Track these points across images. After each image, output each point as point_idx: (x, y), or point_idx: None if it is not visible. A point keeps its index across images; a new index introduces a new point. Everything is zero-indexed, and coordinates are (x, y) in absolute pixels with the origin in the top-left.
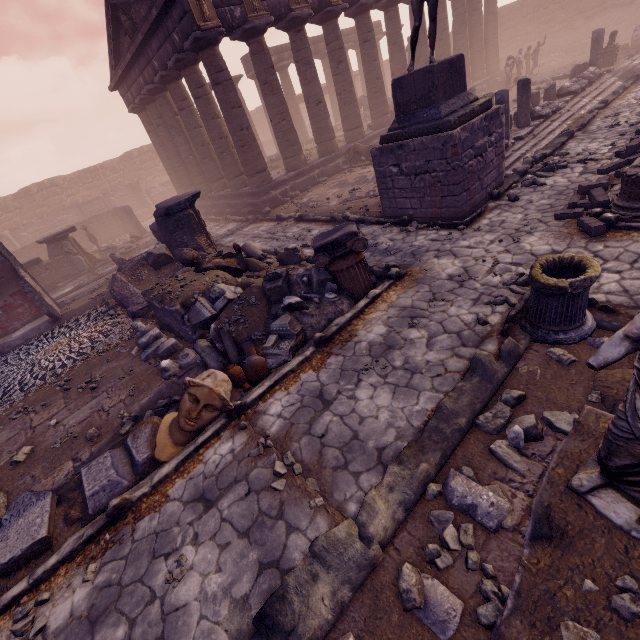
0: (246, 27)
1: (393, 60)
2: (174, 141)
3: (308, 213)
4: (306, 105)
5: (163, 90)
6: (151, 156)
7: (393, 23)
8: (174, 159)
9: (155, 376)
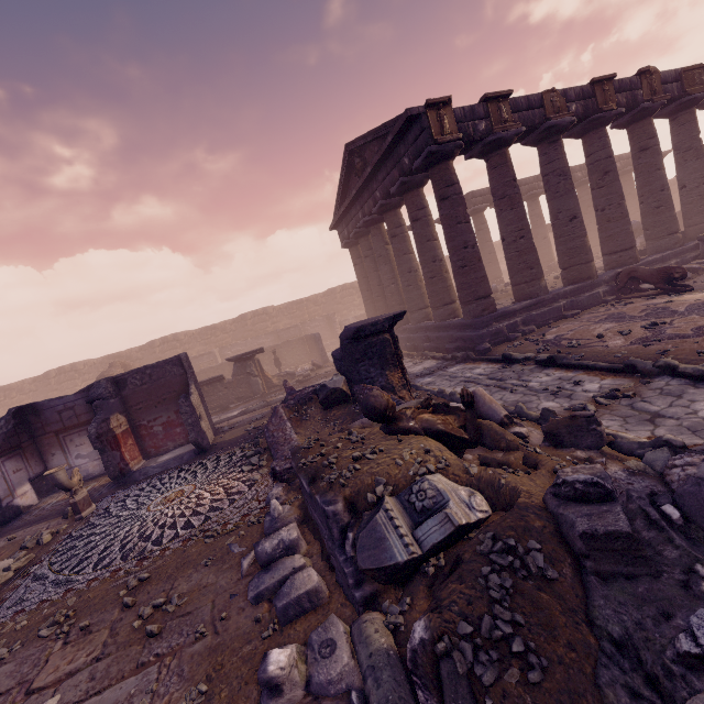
0: (489, 139)
1: (684, 169)
2: (378, 271)
3: (565, 354)
4: (552, 223)
5: (379, 221)
6: (351, 292)
7: (686, 127)
8: (374, 289)
9: (251, 678)
